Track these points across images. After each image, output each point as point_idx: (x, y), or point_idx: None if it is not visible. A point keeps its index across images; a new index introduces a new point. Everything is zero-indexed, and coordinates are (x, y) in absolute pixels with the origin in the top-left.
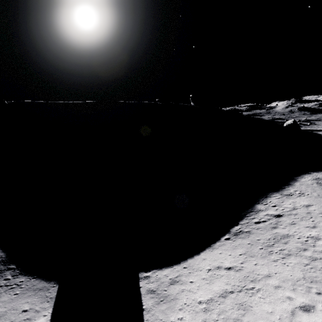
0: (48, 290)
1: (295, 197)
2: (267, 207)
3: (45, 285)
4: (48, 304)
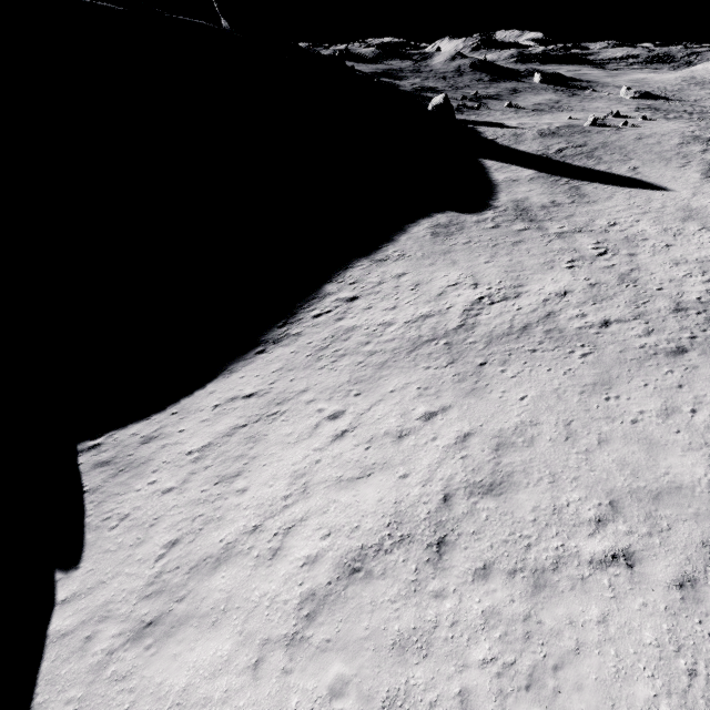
0: None
1: (390, 263)
2: (341, 287)
3: None
4: None
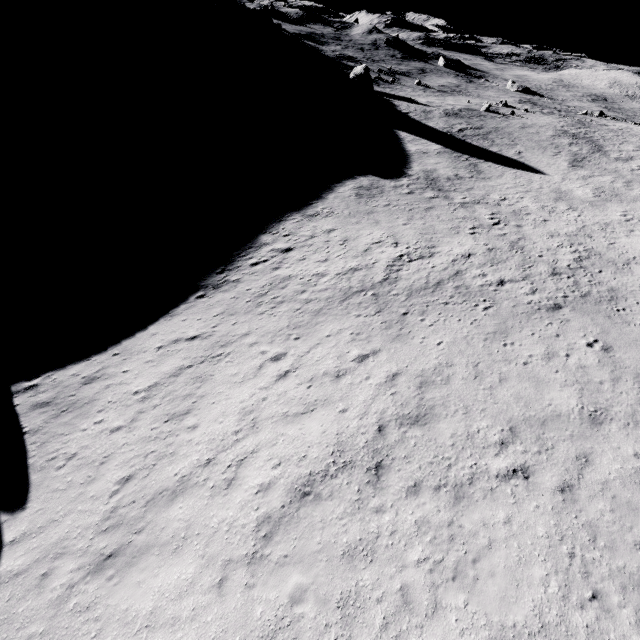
0: None
1: (320, 219)
2: (276, 238)
3: None
4: None
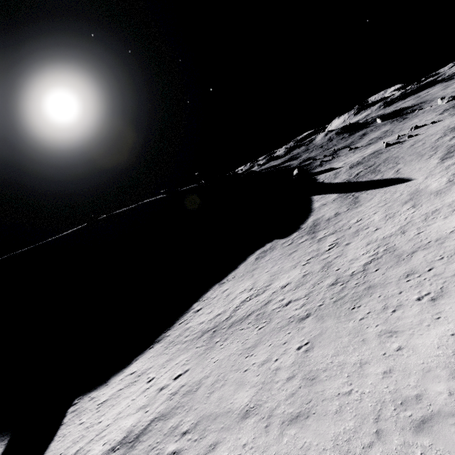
0: (3, 440)
1: (226, 284)
2: (199, 303)
3: (2, 439)
4: (2, 448)
